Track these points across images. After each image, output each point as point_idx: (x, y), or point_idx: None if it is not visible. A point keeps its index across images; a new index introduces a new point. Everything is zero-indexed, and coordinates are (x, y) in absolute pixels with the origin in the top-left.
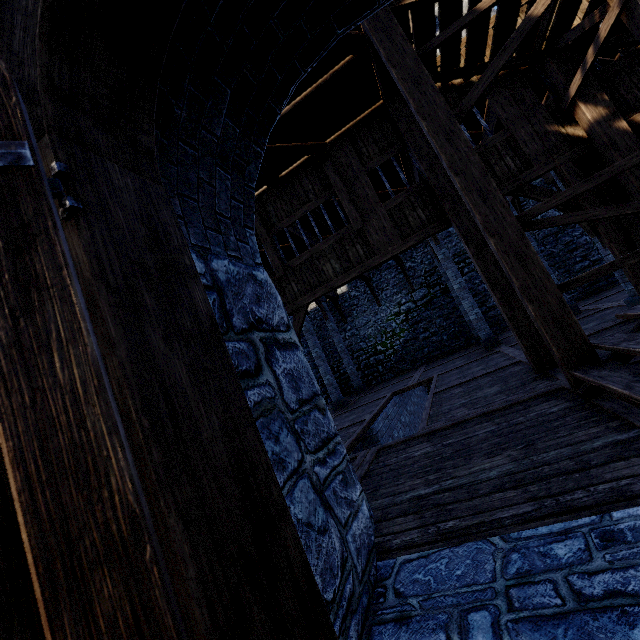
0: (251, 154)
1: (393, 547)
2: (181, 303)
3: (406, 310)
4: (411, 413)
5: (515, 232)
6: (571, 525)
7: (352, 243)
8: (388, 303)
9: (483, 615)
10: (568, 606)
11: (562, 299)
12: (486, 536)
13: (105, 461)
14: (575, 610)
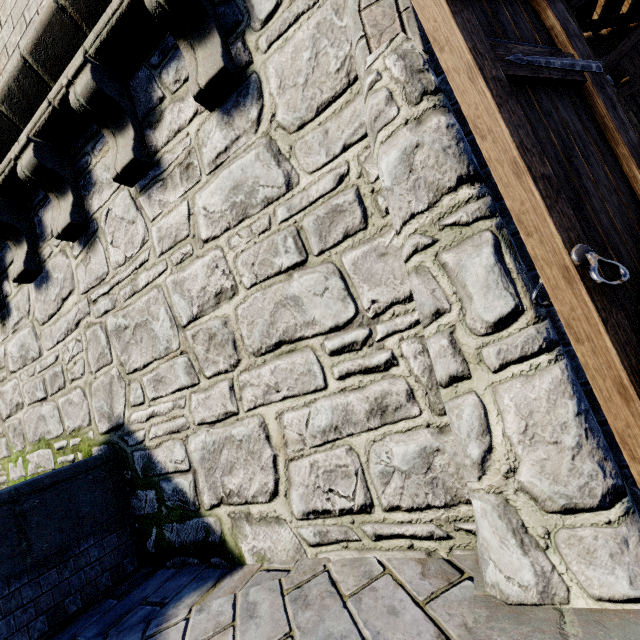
0: None
1: None
2: None
3: None
4: None
5: None
6: None
7: None
8: None
9: None
10: None
11: None
12: None
13: None
14: None
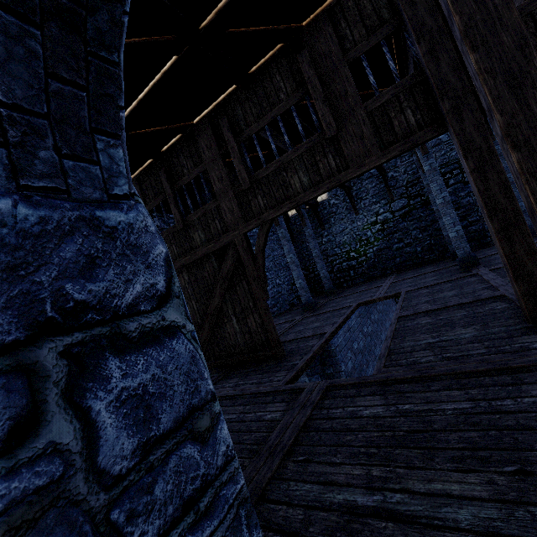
0: None
1: None
2: None
3: (383, 220)
4: (375, 322)
5: None
6: None
7: (323, 153)
8: (366, 212)
9: None
10: None
11: None
12: None
13: None
14: None
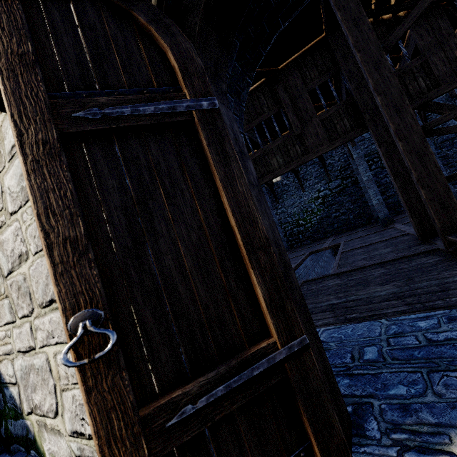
0: (245, 84)
1: (317, 325)
2: (248, 170)
3: (323, 195)
4: (322, 267)
5: (419, 137)
6: (430, 314)
7: (293, 144)
8: (310, 190)
9: (373, 348)
10: (422, 344)
11: (447, 186)
12: (376, 319)
13: (256, 219)
14: (426, 345)
